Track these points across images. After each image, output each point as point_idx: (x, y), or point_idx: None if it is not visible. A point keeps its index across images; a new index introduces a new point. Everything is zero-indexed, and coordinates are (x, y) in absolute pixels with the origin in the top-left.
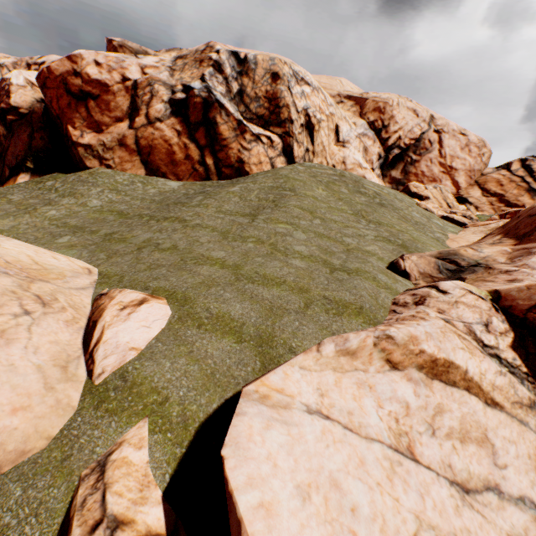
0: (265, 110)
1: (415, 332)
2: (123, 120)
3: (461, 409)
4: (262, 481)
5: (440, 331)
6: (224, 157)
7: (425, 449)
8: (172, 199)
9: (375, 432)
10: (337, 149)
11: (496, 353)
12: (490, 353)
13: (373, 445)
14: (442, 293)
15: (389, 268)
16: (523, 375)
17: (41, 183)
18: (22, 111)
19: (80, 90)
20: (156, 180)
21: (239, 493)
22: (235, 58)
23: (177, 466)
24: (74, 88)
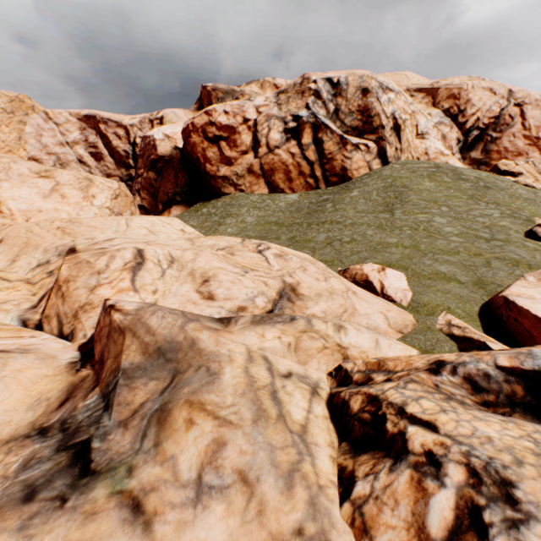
0: (358, 121)
1: None
2: (247, 152)
3: None
4: None
5: None
6: (329, 168)
7: None
8: (304, 209)
9: None
10: (418, 142)
11: None
12: None
13: None
14: None
15: (528, 236)
16: None
17: (198, 211)
18: (166, 159)
19: (214, 136)
20: (277, 196)
21: None
22: (329, 83)
23: (482, 328)
24: (209, 135)
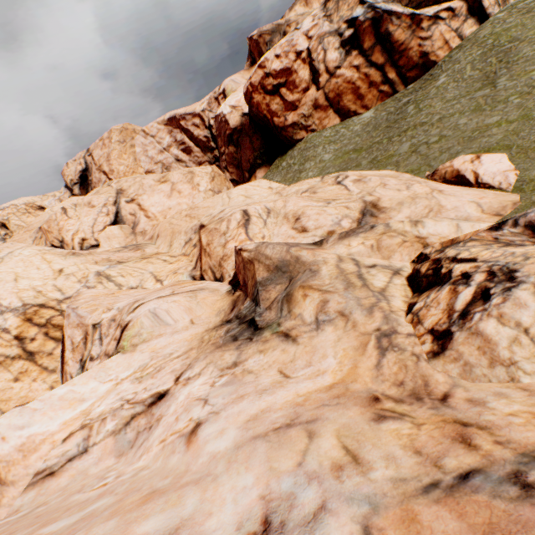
0: None
1: None
2: (308, 88)
3: None
4: None
5: None
6: (404, 62)
7: None
8: (382, 123)
9: None
10: None
11: None
12: None
13: None
14: None
15: None
16: None
17: (278, 167)
18: (238, 129)
19: (273, 86)
20: (350, 121)
21: None
22: None
23: None
24: (268, 88)
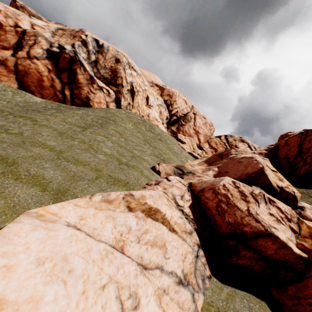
0: (109, 75)
1: (145, 194)
2: (9, 49)
3: (157, 232)
4: (13, 255)
5: (159, 195)
6: (77, 93)
7: (131, 248)
8: (33, 107)
9: (105, 238)
10: (146, 108)
11: (182, 209)
12: (180, 208)
13: (101, 244)
14: (168, 181)
15: (152, 168)
16: (191, 219)
17: None
18: None
19: None
20: (25, 93)
21: None
22: (96, 43)
23: None
24: None
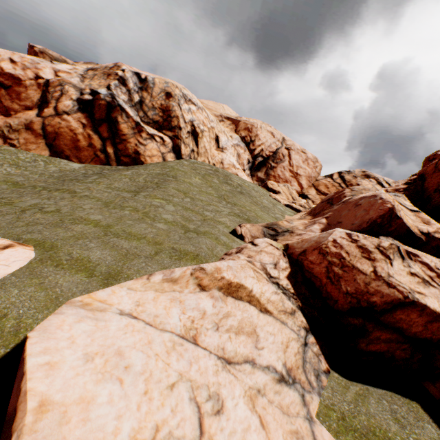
0: (160, 117)
1: (220, 265)
2: (32, 109)
3: (242, 315)
4: (56, 350)
5: (241, 266)
6: (123, 148)
7: (208, 338)
8: (71, 177)
9: (171, 327)
10: (217, 152)
11: (277, 281)
12: (273, 281)
13: (165, 334)
14: (254, 245)
15: (231, 232)
16: (291, 294)
17: None
18: None
19: None
20: (59, 161)
21: (32, 357)
22: (138, 77)
23: None
24: None
